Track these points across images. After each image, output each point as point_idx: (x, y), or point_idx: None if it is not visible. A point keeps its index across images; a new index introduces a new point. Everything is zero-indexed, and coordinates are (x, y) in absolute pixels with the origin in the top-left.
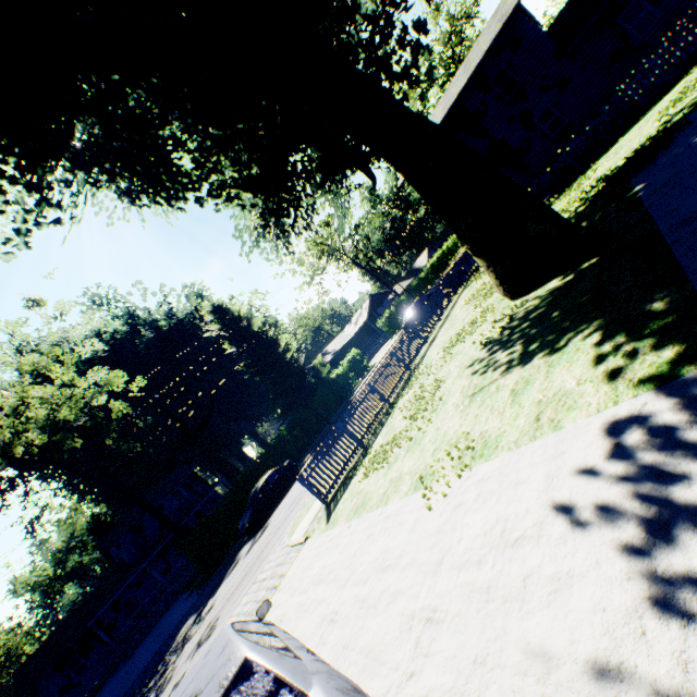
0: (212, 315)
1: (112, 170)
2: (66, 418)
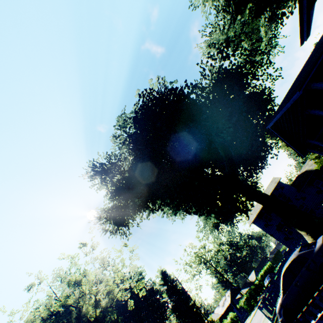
0: (161, 275)
1: (177, 205)
2: (118, 298)
